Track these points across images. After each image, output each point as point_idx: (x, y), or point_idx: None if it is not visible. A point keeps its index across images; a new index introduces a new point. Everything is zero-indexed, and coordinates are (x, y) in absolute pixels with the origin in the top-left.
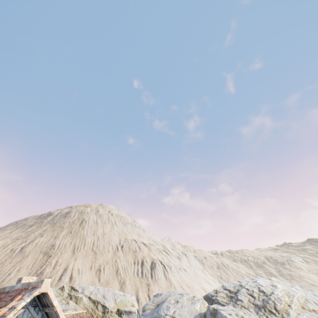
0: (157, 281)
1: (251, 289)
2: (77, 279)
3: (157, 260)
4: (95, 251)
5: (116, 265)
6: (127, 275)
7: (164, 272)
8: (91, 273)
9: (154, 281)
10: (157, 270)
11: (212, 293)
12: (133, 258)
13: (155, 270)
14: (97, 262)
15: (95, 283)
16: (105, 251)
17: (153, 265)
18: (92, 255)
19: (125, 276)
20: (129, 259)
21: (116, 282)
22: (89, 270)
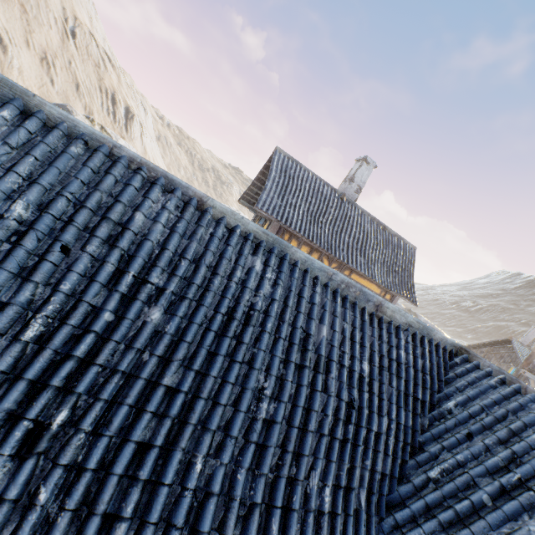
0: (133, 141)
1: None
2: (16, 57)
3: (134, 112)
4: (23, 4)
5: (72, 72)
6: (94, 105)
7: (142, 134)
8: (33, 58)
9: (130, 139)
10: (135, 126)
11: None
12: (97, 79)
13: (132, 125)
14: (36, 39)
15: (48, 86)
16: (44, 20)
17: (131, 117)
18: (19, 11)
19: (91, 104)
20: (92, 77)
21: (80, 105)
22: (27, 48)
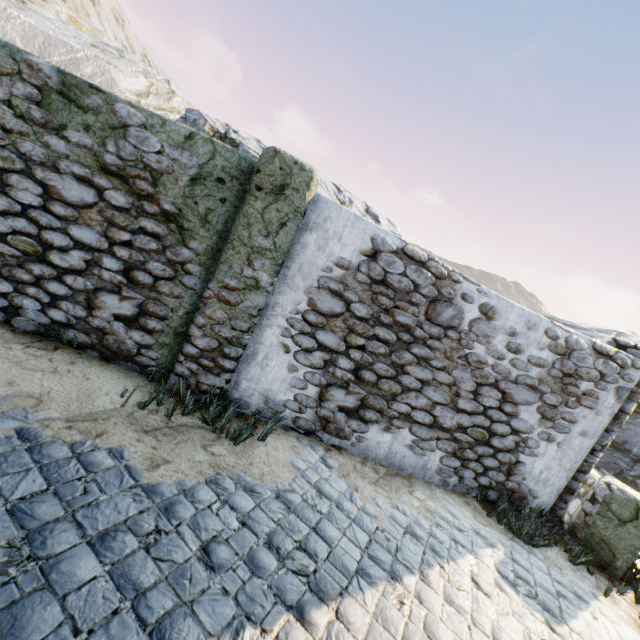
0: None
1: (349, 197)
2: None
3: None
4: None
5: None
6: None
7: None
8: None
9: None
10: None
11: (219, 126)
12: None
13: None
14: None
15: None
16: None
17: None
18: None
19: None
20: None
21: None
22: None
